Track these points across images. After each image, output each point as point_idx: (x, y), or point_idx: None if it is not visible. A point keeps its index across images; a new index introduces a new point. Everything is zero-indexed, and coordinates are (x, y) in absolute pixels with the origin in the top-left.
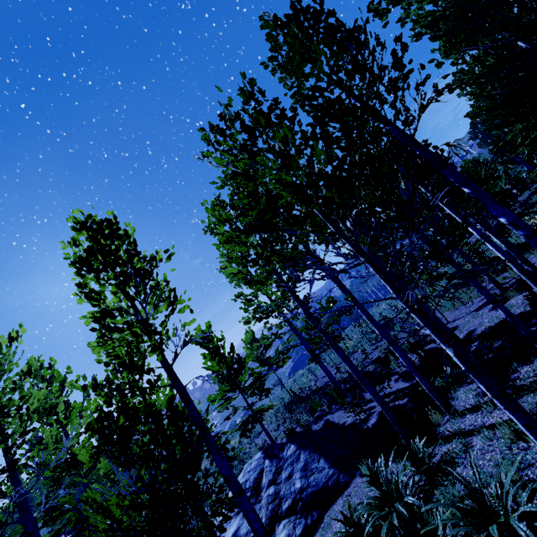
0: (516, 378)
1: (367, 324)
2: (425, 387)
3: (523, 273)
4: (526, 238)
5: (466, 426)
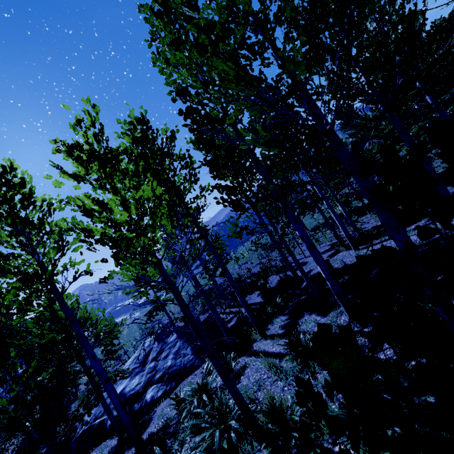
0: (299, 323)
1: (264, 238)
2: (250, 318)
3: (348, 238)
4: (307, 248)
5: (263, 348)
